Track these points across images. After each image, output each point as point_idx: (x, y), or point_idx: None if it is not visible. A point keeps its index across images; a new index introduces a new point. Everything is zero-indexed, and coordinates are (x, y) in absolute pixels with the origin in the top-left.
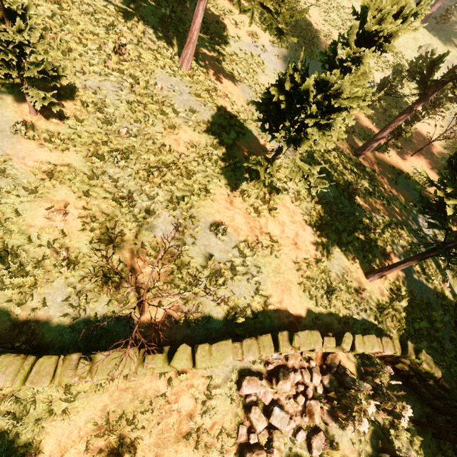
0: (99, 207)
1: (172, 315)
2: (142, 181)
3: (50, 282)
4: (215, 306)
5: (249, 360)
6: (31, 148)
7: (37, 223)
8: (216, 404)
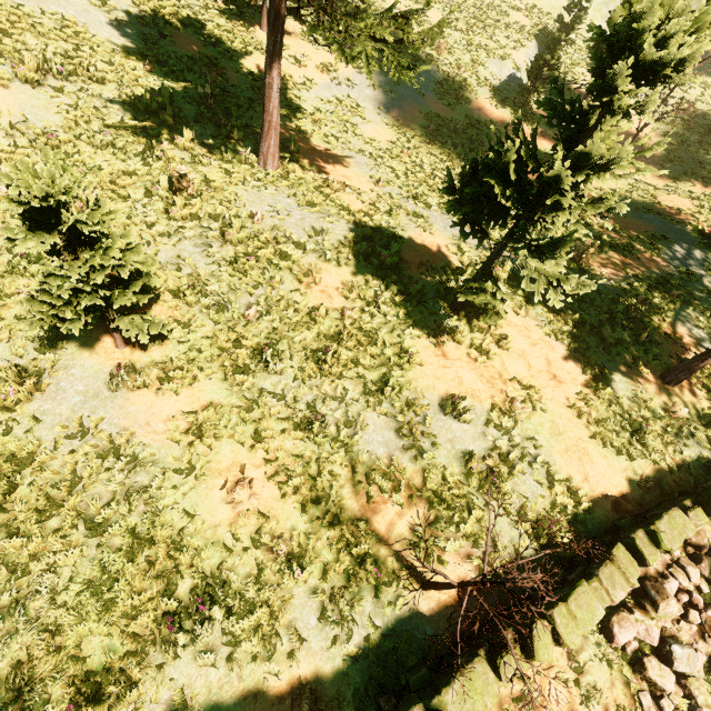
0: (284, 449)
1: (466, 571)
2: (314, 378)
3: (288, 601)
4: (513, 529)
5: (621, 599)
6: (148, 403)
7: (221, 517)
8: (592, 677)
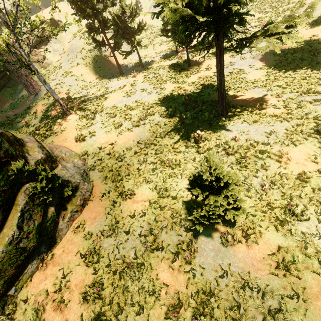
0: None
1: None
2: None
3: None
4: None
5: None
6: (245, 251)
7: None
8: None
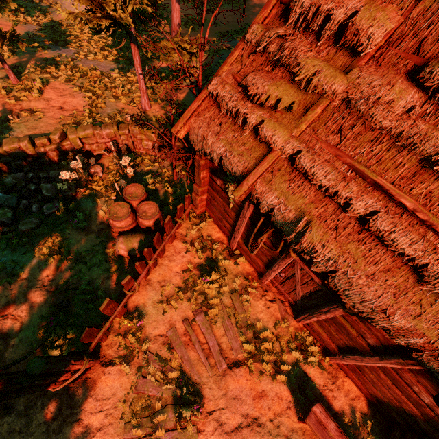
0: None
1: None
2: None
3: None
4: None
5: None
6: None
7: None
8: None
